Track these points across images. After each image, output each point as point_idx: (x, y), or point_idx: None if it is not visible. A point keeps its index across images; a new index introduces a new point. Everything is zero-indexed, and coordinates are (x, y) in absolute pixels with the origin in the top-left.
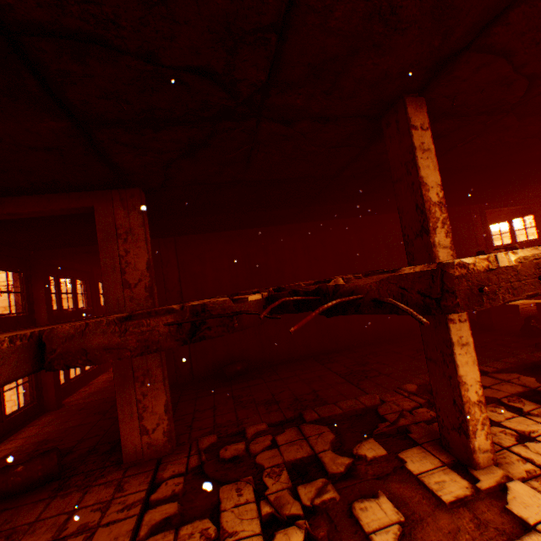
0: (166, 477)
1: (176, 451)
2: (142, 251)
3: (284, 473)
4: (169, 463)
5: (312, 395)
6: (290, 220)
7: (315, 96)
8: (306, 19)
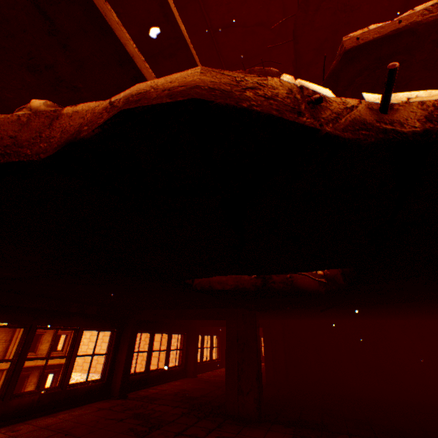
0: None
1: None
2: None
3: None
4: None
5: None
6: None
7: None
8: None
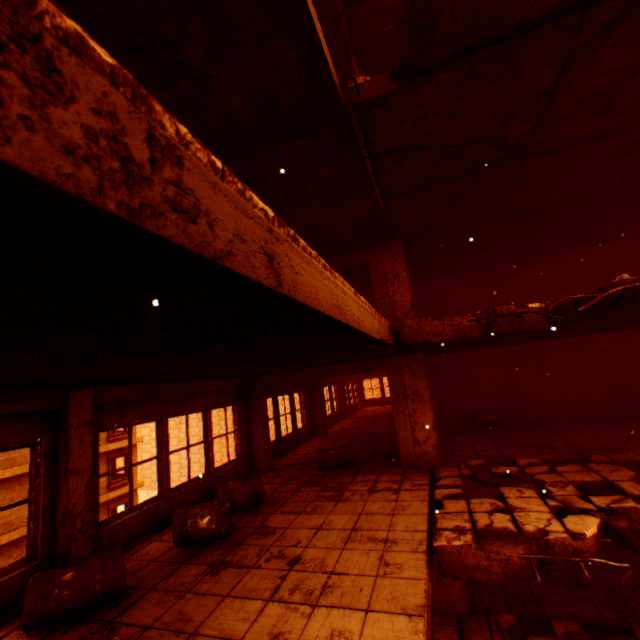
0: (442, 475)
1: (444, 465)
2: (405, 291)
3: (569, 487)
4: (441, 469)
5: (598, 446)
6: (549, 250)
7: (584, 122)
8: (574, 77)
